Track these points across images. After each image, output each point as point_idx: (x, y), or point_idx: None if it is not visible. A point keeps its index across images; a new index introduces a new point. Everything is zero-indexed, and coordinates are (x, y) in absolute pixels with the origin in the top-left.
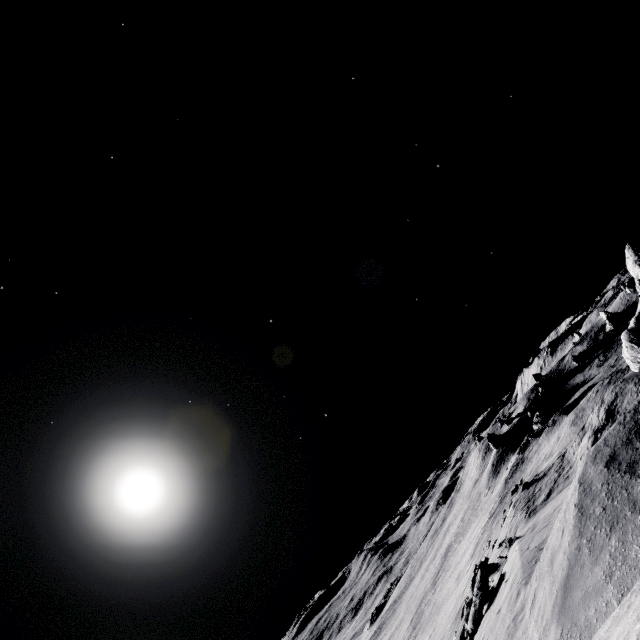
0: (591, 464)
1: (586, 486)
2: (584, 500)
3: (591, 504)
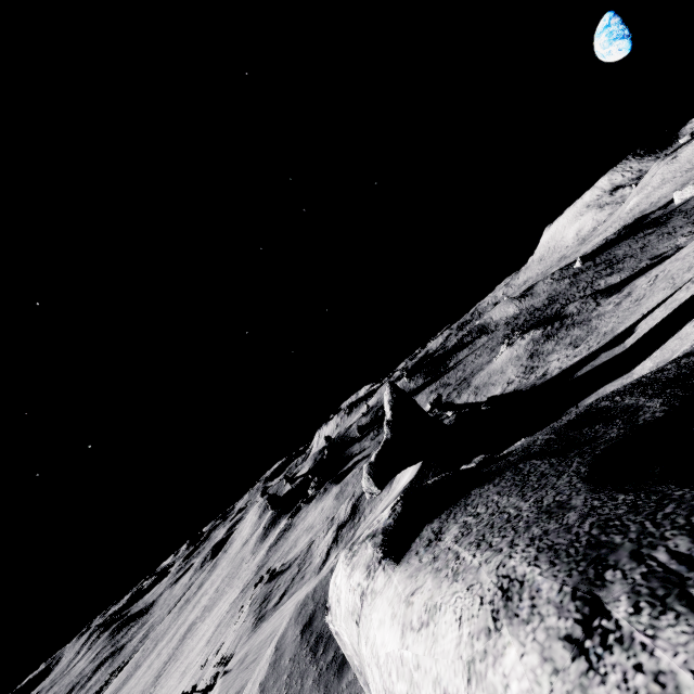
0: (294, 622)
1: (279, 656)
2: (269, 679)
3: (272, 689)
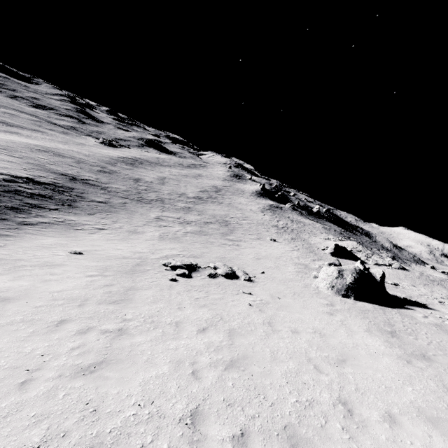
0: None
1: None
2: None
3: None
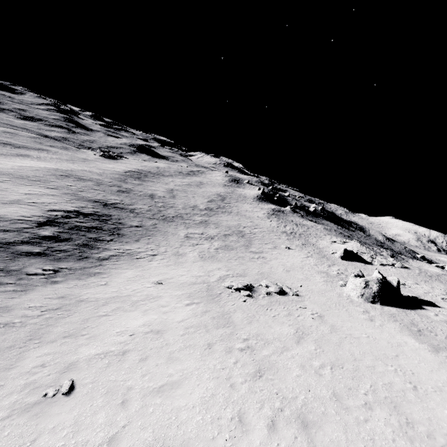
0: None
1: None
2: None
3: None
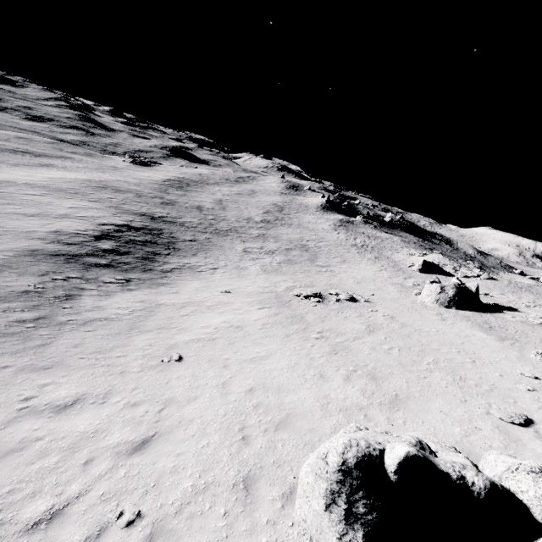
0: None
1: None
2: None
3: None
